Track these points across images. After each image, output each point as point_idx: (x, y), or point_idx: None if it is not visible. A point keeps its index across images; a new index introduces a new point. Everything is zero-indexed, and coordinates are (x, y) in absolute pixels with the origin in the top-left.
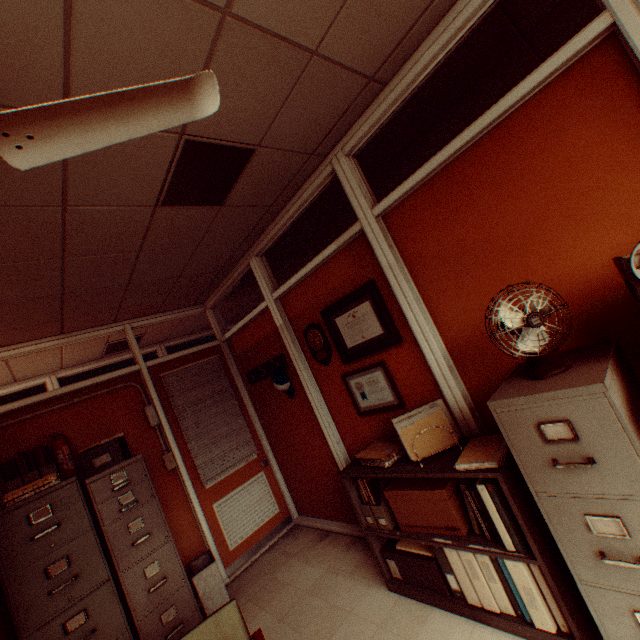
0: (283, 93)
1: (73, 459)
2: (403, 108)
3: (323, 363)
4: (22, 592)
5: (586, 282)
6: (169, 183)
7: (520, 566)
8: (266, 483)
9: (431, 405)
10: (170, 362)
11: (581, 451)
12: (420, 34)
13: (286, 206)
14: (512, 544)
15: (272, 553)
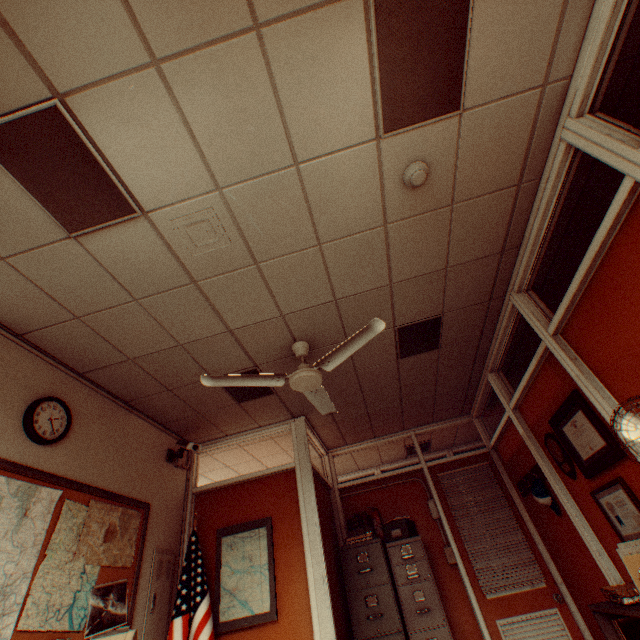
0: (439, 289)
1: (381, 527)
2: (557, 242)
3: (568, 476)
4: (353, 606)
5: None
6: (398, 347)
7: None
8: (562, 625)
9: None
10: (444, 464)
11: None
12: (520, 218)
13: (493, 333)
14: None
15: None
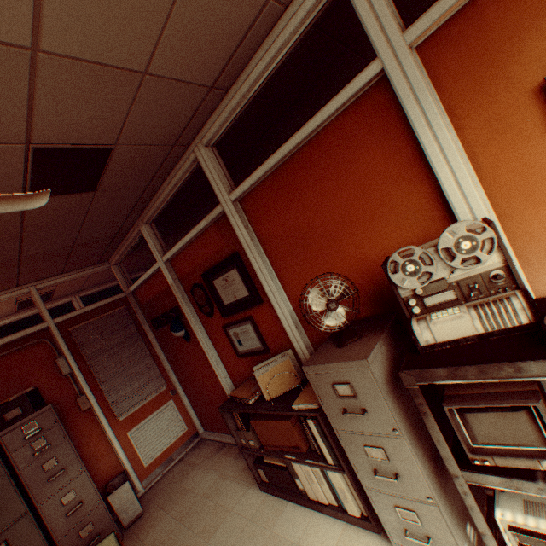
0: (125, 105)
1: None
2: (252, 105)
3: (208, 315)
4: None
5: (380, 267)
6: (30, 181)
7: (336, 475)
8: (175, 409)
9: (283, 354)
10: (78, 317)
11: (359, 404)
12: (247, 52)
13: (163, 184)
14: (332, 459)
15: (181, 465)
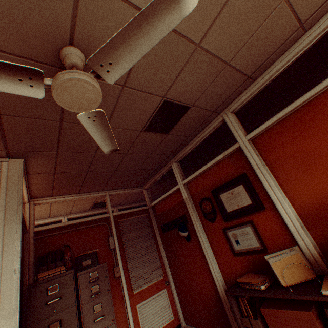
0: (210, 81)
1: (71, 260)
2: (259, 92)
3: (210, 220)
4: None
5: None
6: (150, 120)
7: None
8: (167, 297)
9: (290, 249)
10: (123, 214)
11: None
12: (275, 57)
13: (195, 137)
14: None
15: None
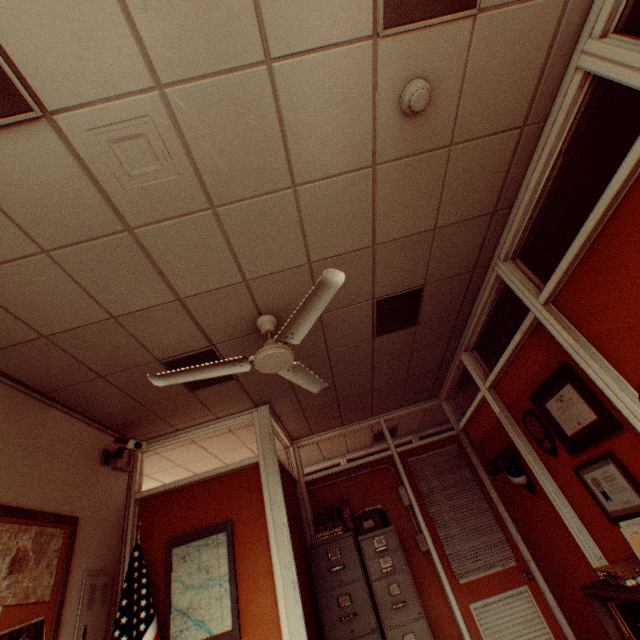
0: (425, 254)
1: (352, 520)
2: (547, 205)
3: (548, 453)
4: (325, 608)
5: None
6: (375, 324)
7: None
8: (532, 602)
9: None
10: (414, 449)
11: None
12: (518, 171)
13: (472, 308)
14: None
15: None
